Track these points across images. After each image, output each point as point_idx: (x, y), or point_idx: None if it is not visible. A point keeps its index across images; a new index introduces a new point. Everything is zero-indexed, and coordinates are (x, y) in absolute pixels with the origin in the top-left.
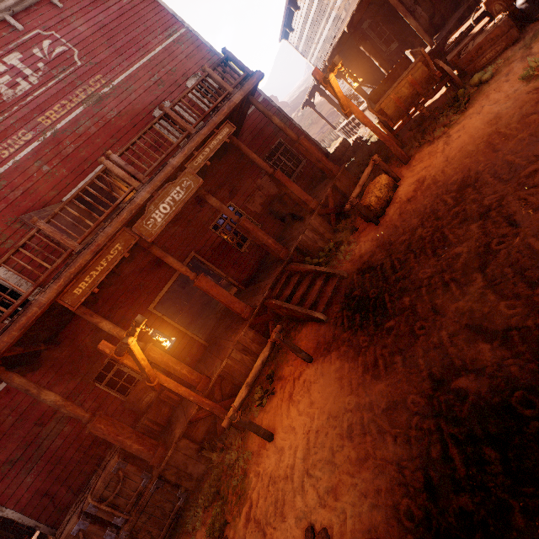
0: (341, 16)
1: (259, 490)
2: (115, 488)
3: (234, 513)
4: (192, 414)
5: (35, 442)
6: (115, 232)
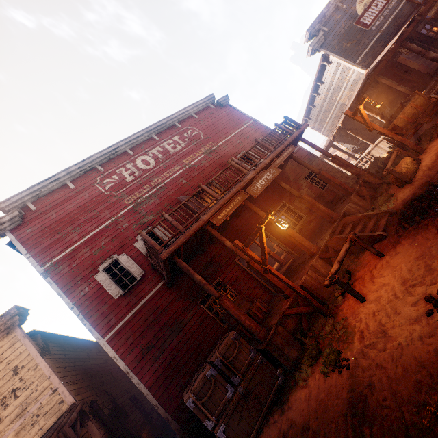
0: (345, 103)
1: (366, 322)
2: (233, 353)
3: (345, 346)
4: (285, 307)
5: (163, 338)
6: (237, 191)
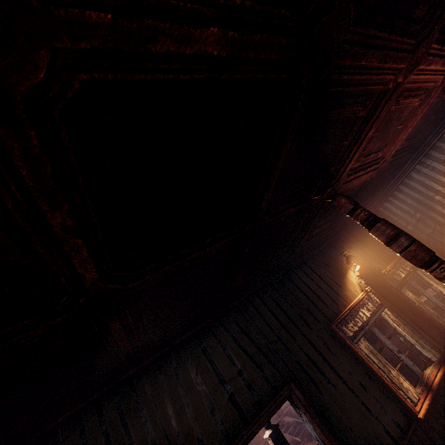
0: None
1: None
2: None
3: None
4: None
5: None
6: None
